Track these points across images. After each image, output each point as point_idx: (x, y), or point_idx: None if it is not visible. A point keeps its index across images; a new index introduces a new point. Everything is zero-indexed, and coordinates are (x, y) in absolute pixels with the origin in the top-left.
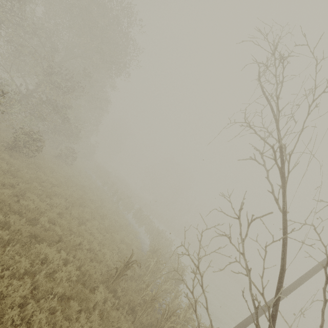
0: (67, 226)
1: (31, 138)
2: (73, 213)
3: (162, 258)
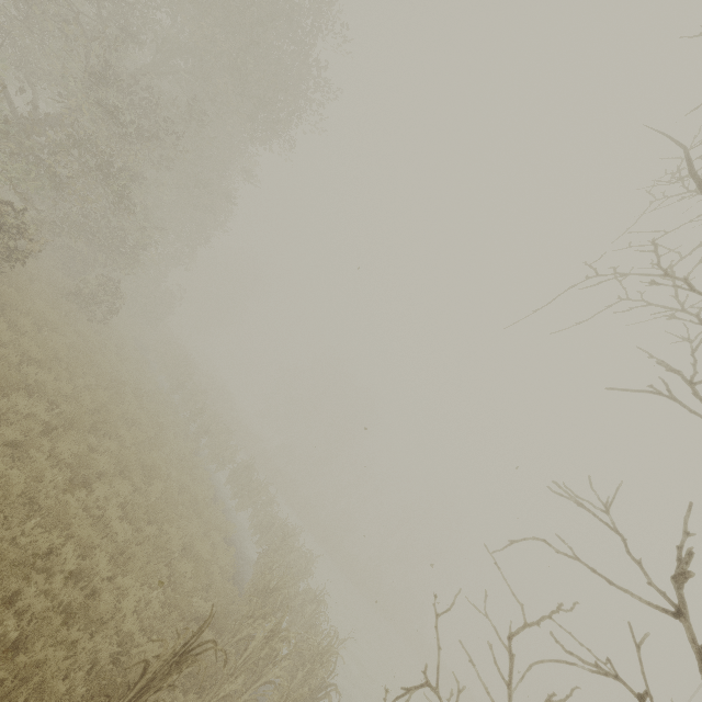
0: (27, 487)
1: (1, 222)
2: (59, 450)
3: (283, 611)
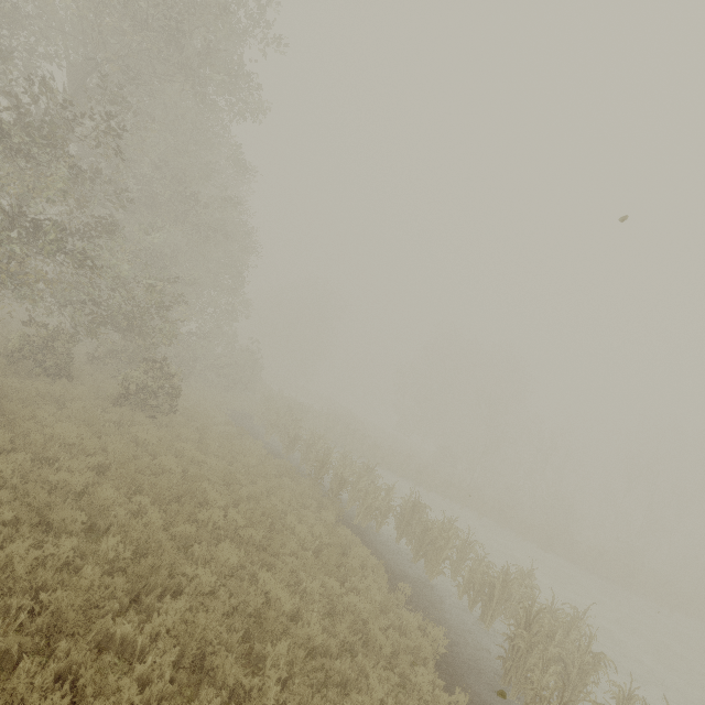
0: None
1: None
2: None
3: None
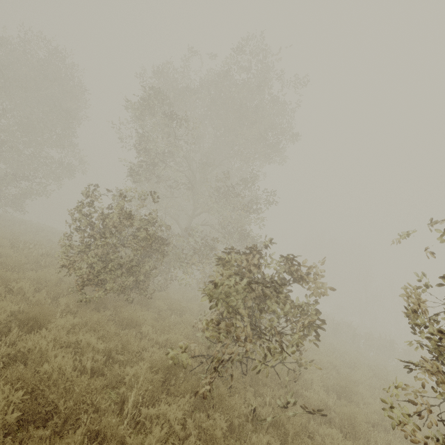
0: None
1: None
2: None
3: None
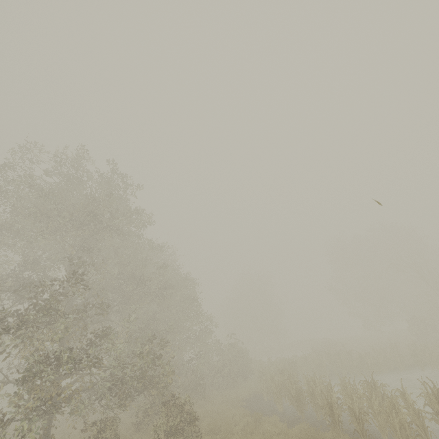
0: None
1: None
2: None
3: None
